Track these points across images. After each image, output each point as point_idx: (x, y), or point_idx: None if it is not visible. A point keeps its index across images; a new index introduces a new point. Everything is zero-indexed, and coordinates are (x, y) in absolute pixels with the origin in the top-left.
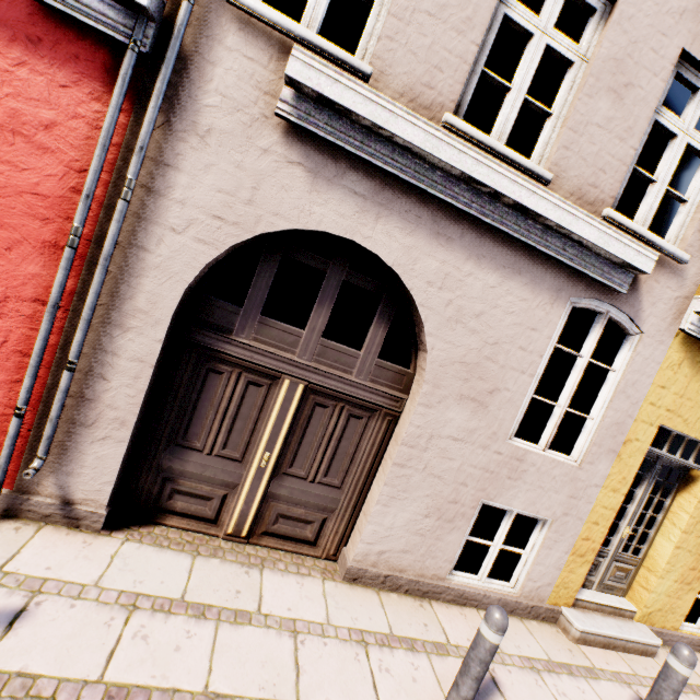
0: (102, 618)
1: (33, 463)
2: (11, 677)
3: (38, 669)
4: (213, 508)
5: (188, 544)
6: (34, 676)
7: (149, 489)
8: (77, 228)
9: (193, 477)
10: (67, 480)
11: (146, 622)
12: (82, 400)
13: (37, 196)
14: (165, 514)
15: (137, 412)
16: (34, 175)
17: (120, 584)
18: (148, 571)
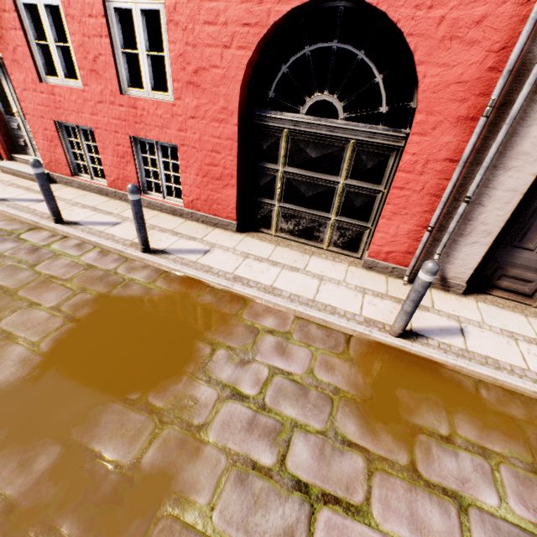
0: (502, 340)
1: (433, 256)
2: (485, 357)
3: (494, 357)
4: (531, 288)
5: (514, 308)
6: (495, 359)
7: (484, 273)
8: (493, 100)
9: (519, 267)
10: (444, 266)
11: (528, 347)
12: (463, 220)
13: (459, 84)
14: (491, 288)
15: (500, 226)
16: (459, 68)
17: (495, 325)
18: (504, 320)
